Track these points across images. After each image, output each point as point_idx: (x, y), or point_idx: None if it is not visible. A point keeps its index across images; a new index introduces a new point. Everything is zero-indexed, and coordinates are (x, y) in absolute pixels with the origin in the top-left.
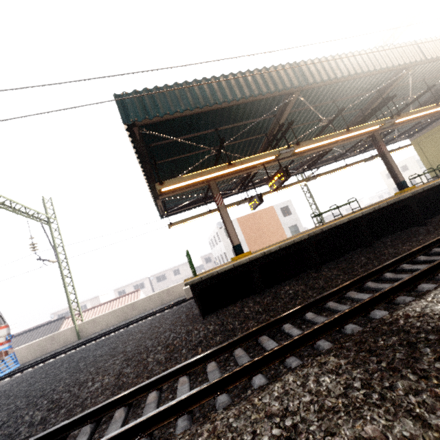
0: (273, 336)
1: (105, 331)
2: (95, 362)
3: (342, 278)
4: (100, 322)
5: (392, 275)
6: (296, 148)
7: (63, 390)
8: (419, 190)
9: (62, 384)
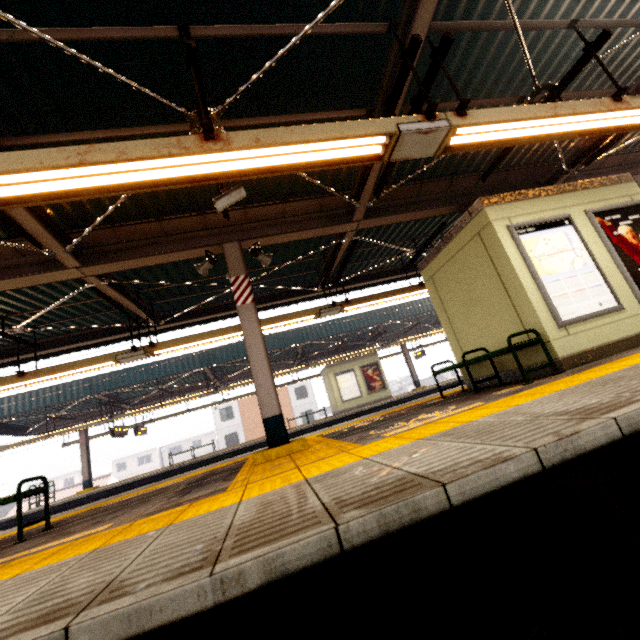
0: None
1: None
2: None
3: None
4: None
5: None
6: (109, 421)
7: None
8: (187, 464)
9: None
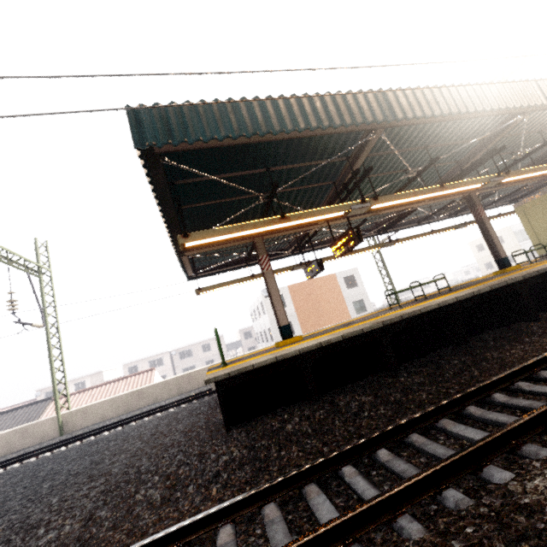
0: (326, 483)
1: (97, 427)
2: (64, 486)
3: (428, 390)
4: (92, 412)
5: (506, 398)
6: (373, 204)
7: (1, 536)
8: (533, 273)
9: (5, 522)
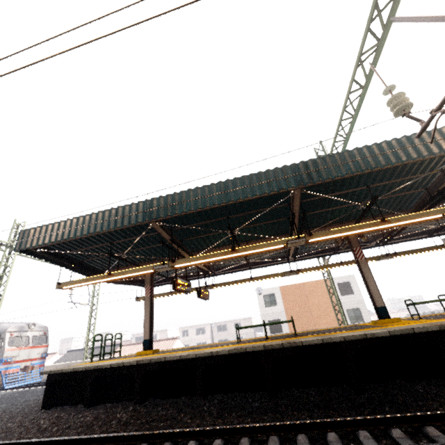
0: None
1: None
2: None
3: (111, 427)
4: None
5: None
6: (170, 265)
7: None
8: (277, 346)
9: None
